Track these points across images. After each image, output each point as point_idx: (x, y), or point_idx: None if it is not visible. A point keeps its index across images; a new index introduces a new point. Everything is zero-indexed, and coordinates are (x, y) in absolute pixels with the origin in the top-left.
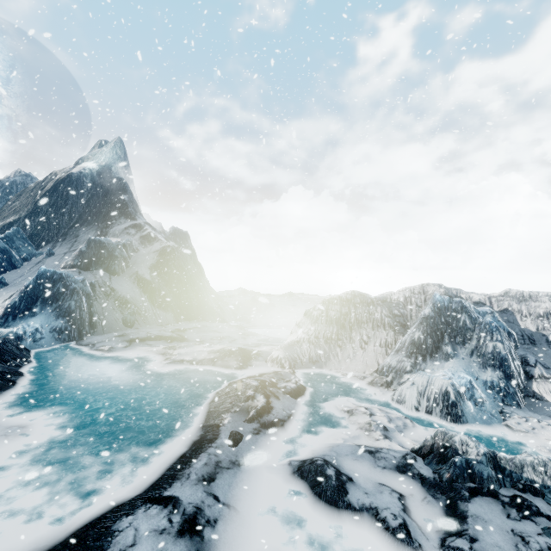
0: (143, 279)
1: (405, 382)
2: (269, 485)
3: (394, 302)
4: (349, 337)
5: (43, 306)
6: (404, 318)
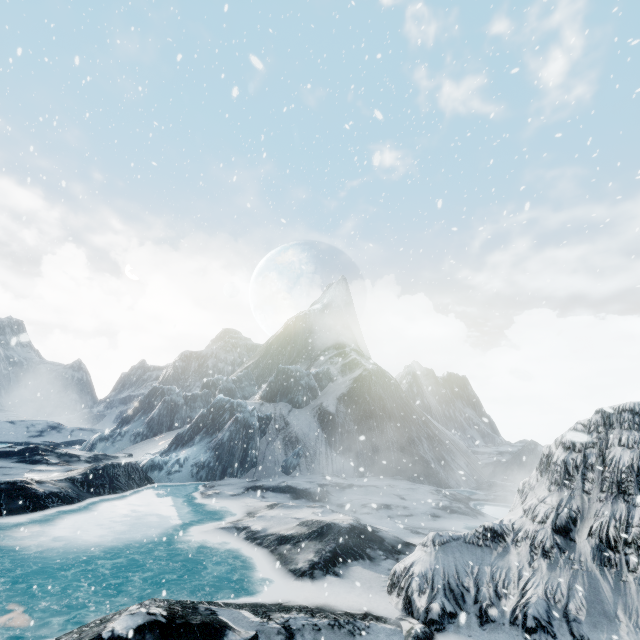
0: (325, 411)
1: None
2: None
3: None
4: None
5: (204, 437)
6: None
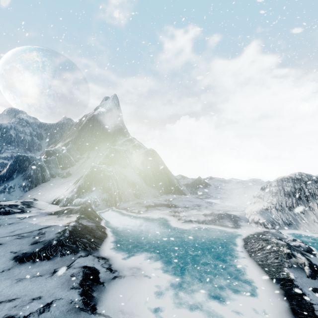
0: (139, 169)
1: None
2: None
3: None
4: (307, 206)
5: (95, 186)
6: None
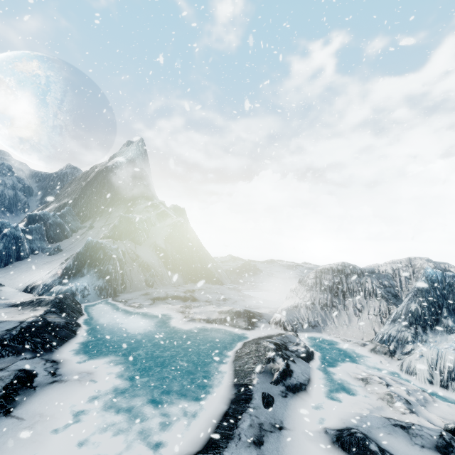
0: (159, 247)
1: (411, 353)
2: (312, 453)
3: (383, 274)
4: (342, 304)
5: (89, 269)
6: (394, 288)
